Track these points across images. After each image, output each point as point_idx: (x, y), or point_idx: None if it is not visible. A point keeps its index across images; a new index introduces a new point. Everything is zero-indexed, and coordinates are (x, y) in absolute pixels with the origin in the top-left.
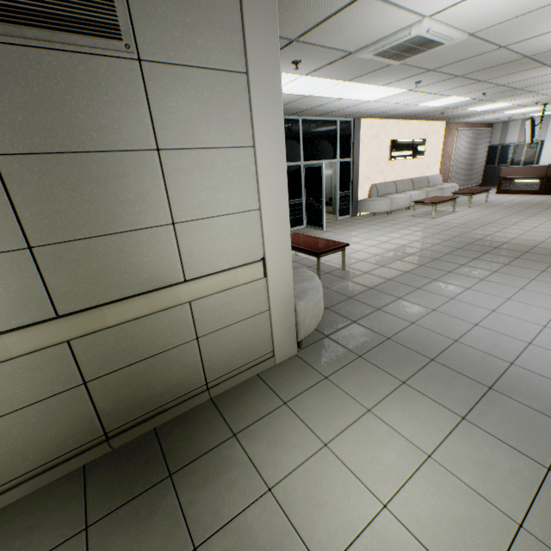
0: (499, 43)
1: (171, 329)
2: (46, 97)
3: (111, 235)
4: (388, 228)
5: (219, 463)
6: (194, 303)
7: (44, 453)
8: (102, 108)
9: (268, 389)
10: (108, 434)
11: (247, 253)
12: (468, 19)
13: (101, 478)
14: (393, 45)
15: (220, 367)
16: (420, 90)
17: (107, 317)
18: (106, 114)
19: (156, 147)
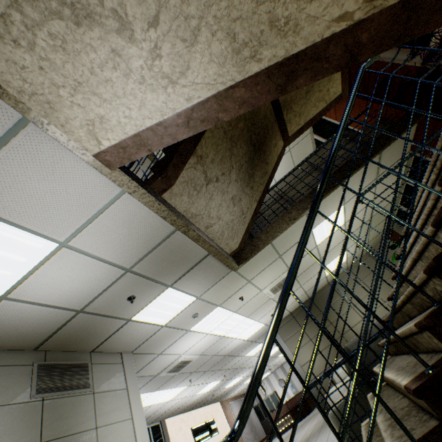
0: (212, 354)
1: None
2: (64, 413)
3: None
4: None
5: None
6: None
7: None
8: (80, 413)
9: None
10: None
11: None
12: (196, 350)
13: None
14: (174, 366)
15: None
16: (194, 383)
17: None
18: (81, 416)
19: (96, 426)
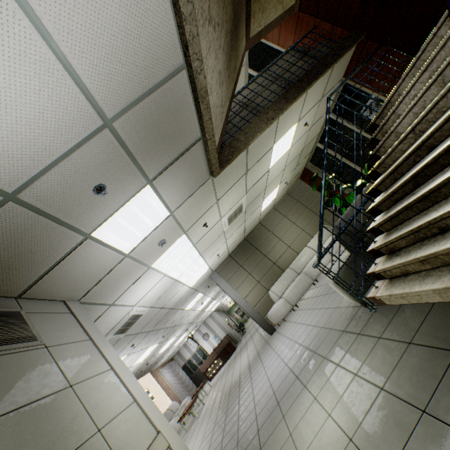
0: (161, 306)
1: None
2: (8, 377)
3: None
4: None
5: None
6: None
7: None
8: (37, 373)
9: None
10: None
11: (148, 434)
12: (148, 301)
13: None
14: (123, 323)
15: None
16: (134, 351)
17: None
18: (39, 376)
19: (69, 385)
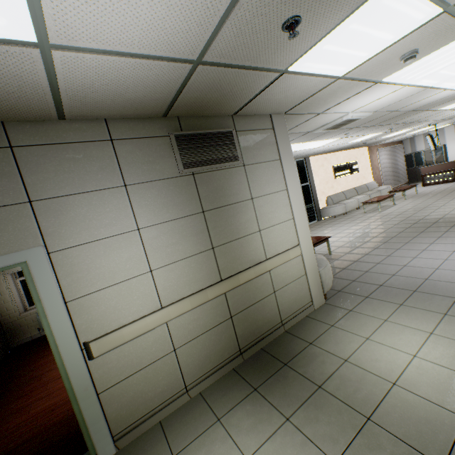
0: (391, 110)
1: (263, 286)
2: (218, 187)
3: (238, 239)
4: (349, 224)
5: (309, 355)
6: (271, 271)
7: (216, 358)
8: (233, 187)
9: (317, 321)
10: (241, 350)
11: (290, 242)
12: (372, 108)
13: (247, 371)
14: (333, 125)
15: (286, 310)
16: (348, 136)
17: (240, 279)
18: (234, 189)
19: (251, 198)
